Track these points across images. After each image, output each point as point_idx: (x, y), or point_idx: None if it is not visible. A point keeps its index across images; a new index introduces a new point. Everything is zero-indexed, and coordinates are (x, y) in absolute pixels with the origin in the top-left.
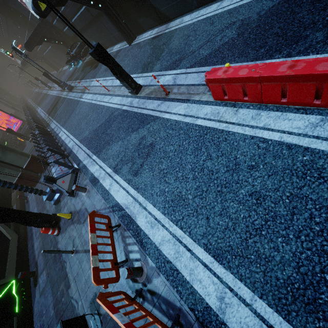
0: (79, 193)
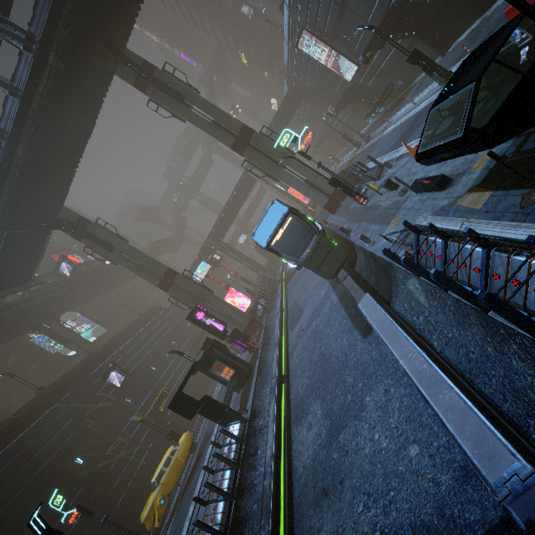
0: (385, 174)
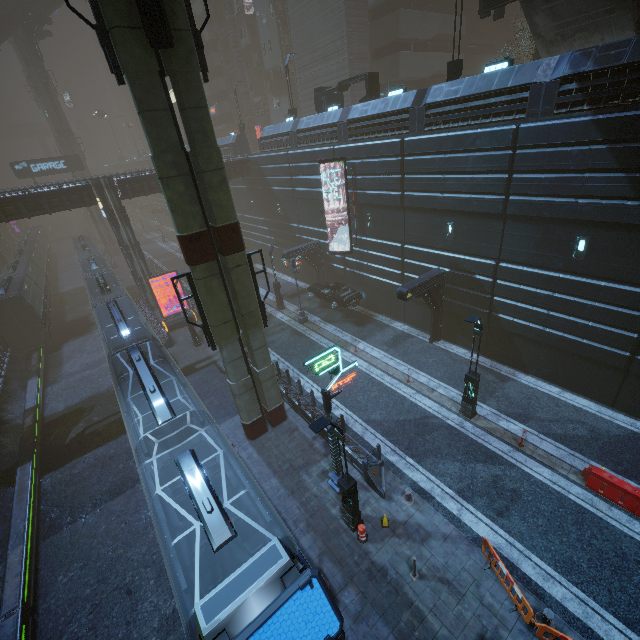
0: (395, 498)
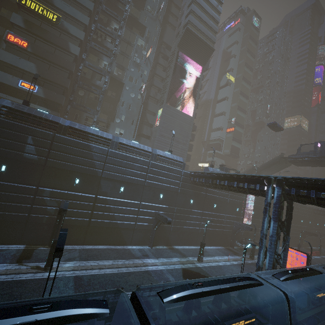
0: None
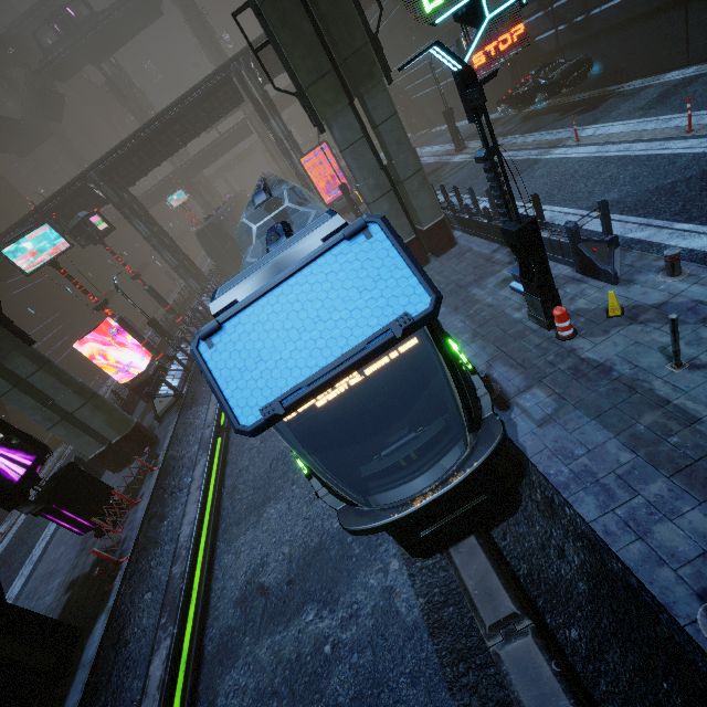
0: (641, 280)
